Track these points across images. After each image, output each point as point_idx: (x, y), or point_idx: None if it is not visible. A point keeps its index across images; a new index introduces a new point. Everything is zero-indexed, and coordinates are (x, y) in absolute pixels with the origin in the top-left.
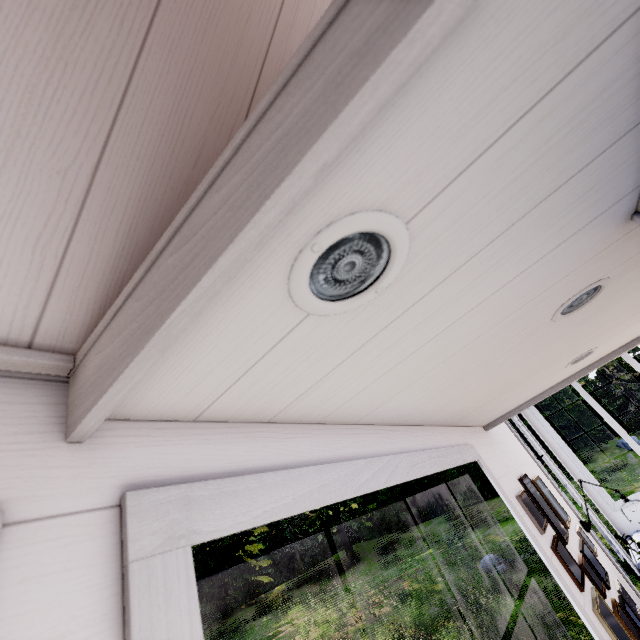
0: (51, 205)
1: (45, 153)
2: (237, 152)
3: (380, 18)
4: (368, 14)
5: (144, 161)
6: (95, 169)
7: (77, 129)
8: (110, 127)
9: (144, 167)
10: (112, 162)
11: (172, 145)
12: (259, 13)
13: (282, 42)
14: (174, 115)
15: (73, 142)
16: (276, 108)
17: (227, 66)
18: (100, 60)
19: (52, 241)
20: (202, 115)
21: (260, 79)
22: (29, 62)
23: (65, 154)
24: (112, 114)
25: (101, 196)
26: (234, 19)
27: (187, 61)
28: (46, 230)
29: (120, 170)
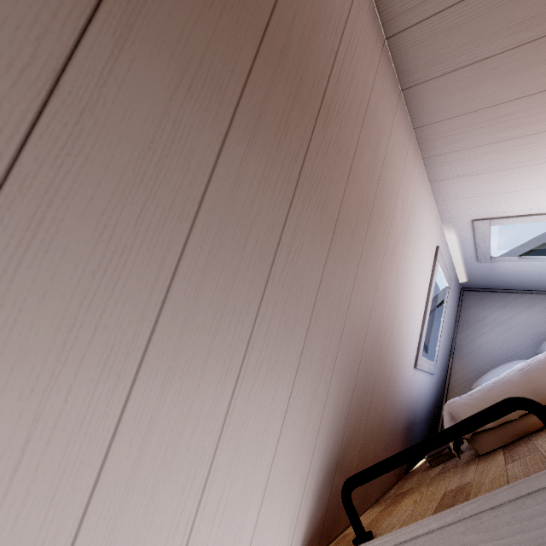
0: (297, 496)
1: (298, 472)
2: (432, 532)
3: (526, 542)
4: (517, 530)
5: (324, 441)
6: (310, 463)
7: (308, 449)
8: (316, 436)
9: (323, 444)
10: (315, 453)
11: (333, 422)
12: (366, 316)
13: (372, 320)
14: (335, 405)
15: (306, 457)
16: (459, 529)
17: (353, 358)
18: (317, 408)
19: (295, 514)
20: (343, 394)
21: (363, 349)
22: (299, 434)
23: (303, 466)
24: (318, 429)
25: (310, 474)
26: (357, 331)
27: (341, 373)
28: (294, 510)
29: (317, 454)
